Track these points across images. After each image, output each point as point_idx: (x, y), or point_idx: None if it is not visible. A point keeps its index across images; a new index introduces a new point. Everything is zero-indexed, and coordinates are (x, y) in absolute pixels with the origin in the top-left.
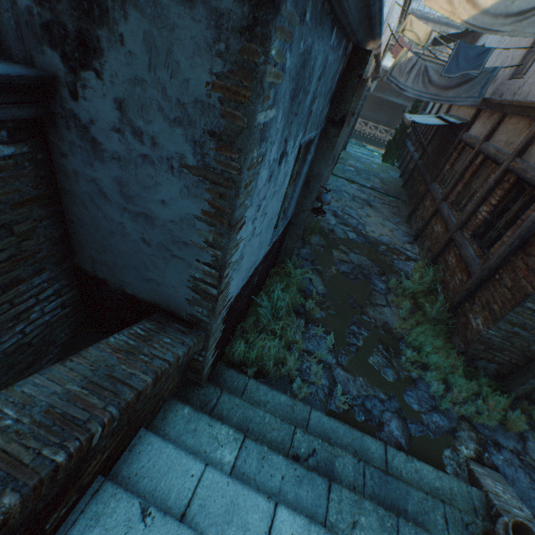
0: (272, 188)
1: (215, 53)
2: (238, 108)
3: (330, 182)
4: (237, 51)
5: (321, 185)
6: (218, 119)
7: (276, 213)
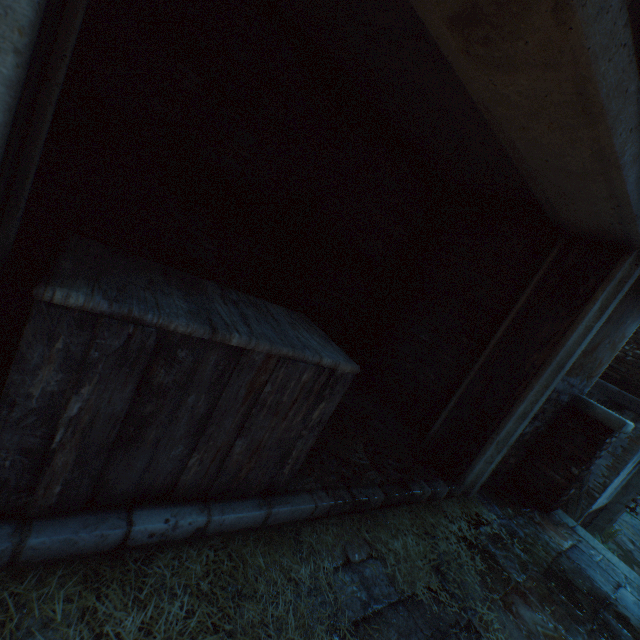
0: (625, 471)
1: (630, 432)
2: (634, 444)
3: (623, 514)
4: (638, 434)
5: (636, 492)
6: (625, 444)
7: (615, 486)
